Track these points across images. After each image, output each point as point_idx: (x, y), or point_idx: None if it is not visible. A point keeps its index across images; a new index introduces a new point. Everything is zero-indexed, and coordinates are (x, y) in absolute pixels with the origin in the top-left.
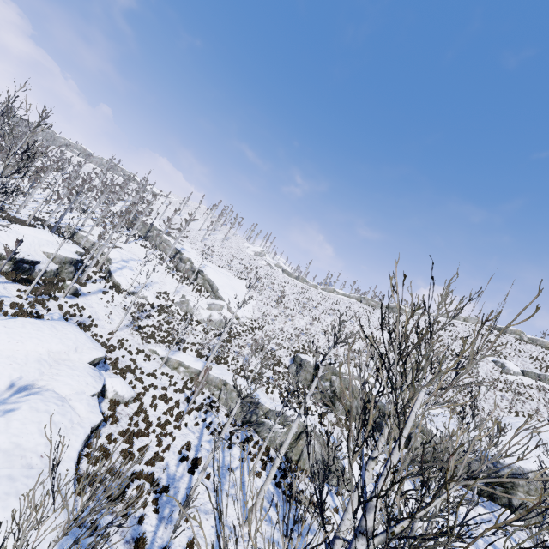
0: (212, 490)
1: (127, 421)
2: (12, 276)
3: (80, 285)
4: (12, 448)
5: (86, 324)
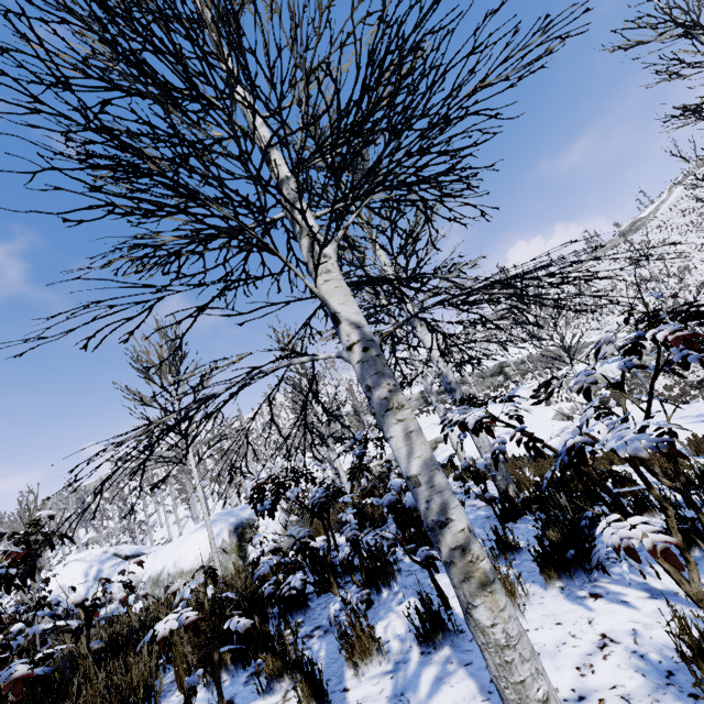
0: None
1: None
2: None
3: None
4: None
5: None
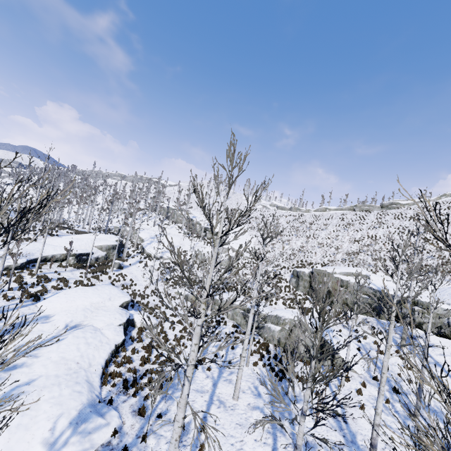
0: (211, 377)
1: (150, 340)
2: (77, 266)
3: (123, 261)
4: (59, 359)
5: (128, 285)
